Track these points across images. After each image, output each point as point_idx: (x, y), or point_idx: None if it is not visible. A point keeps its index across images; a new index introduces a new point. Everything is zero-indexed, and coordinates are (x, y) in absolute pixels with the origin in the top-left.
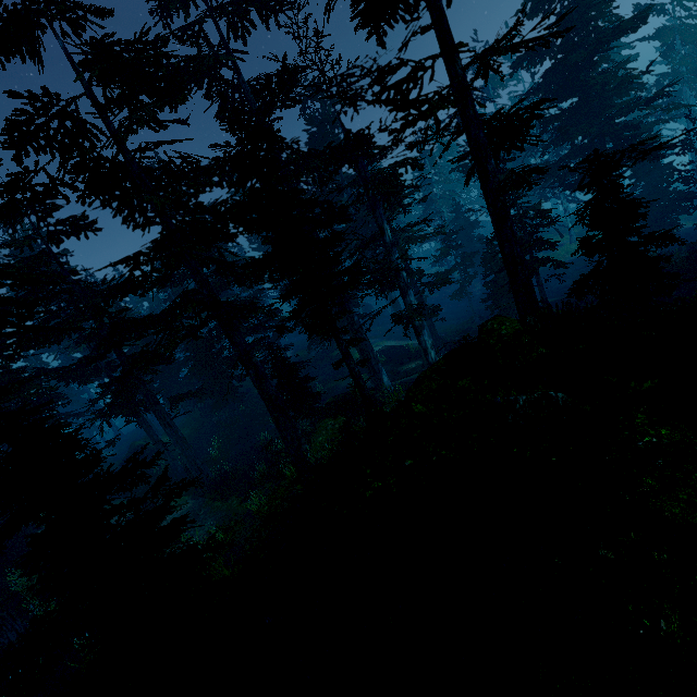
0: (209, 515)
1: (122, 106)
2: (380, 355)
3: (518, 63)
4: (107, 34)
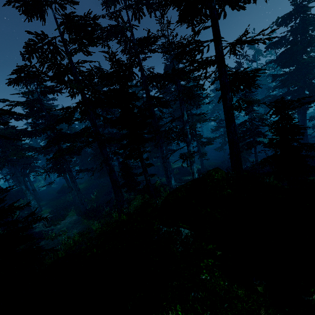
0: (80, 225)
1: (73, 43)
2: (176, 169)
3: (269, 46)
4: (72, 12)
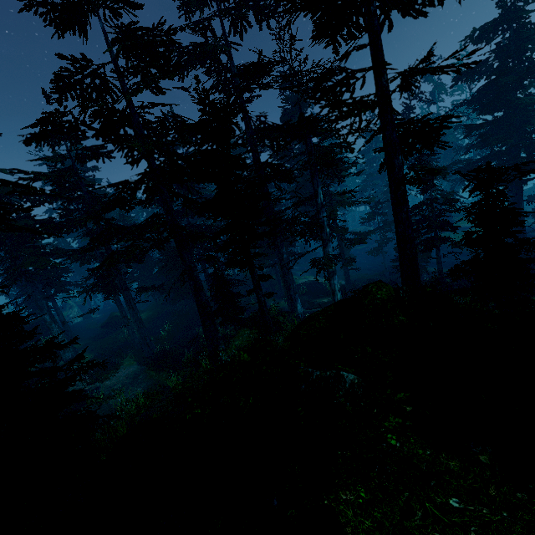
0: (144, 381)
1: (134, 74)
2: (304, 286)
3: (459, 78)
4: (133, 21)
